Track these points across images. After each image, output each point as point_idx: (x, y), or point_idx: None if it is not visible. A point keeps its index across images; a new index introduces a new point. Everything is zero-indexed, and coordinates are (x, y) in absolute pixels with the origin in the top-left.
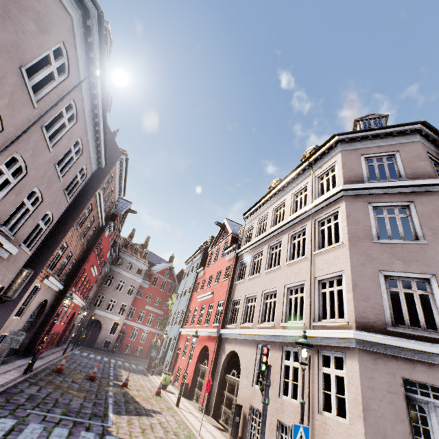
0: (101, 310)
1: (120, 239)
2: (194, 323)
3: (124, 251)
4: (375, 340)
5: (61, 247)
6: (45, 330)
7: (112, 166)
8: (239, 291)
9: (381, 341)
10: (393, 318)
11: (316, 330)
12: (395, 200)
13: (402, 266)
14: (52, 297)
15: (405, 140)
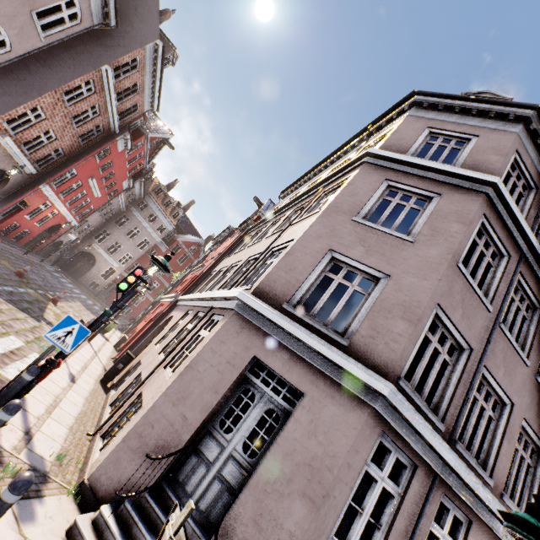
0: (101, 247)
1: (155, 183)
2: (174, 292)
3: (152, 197)
4: (256, 307)
5: (34, 112)
6: (1, 209)
7: (139, 46)
8: (220, 265)
9: (261, 310)
10: (302, 302)
11: (222, 291)
12: (420, 186)
13: (361, 254)
14: (19, 176)
15: (499, 127)
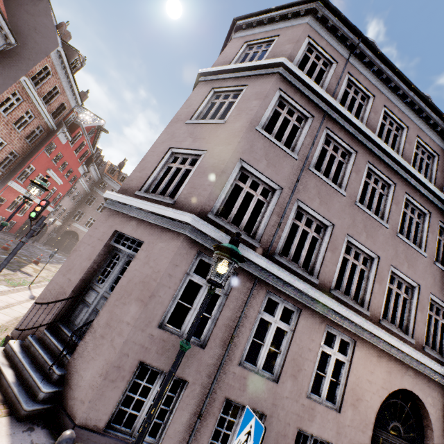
0: (80, 224)
1: (108, 166)
2: None
3: (108, 176)
4: (114, 198)
5: None
6: None
7: (45, 56)
8: None
9: (117, 199)
10: (151, 188)
11: None
12: (235, 84)
13: (190, 143)
14: None
15: (294, 23)
